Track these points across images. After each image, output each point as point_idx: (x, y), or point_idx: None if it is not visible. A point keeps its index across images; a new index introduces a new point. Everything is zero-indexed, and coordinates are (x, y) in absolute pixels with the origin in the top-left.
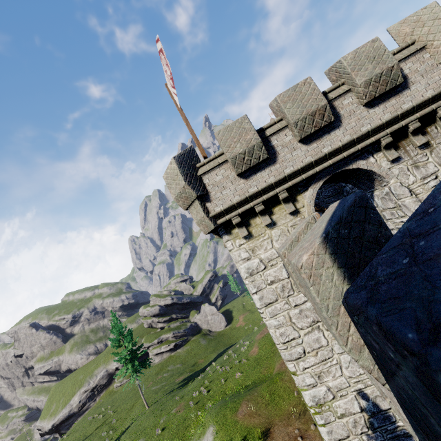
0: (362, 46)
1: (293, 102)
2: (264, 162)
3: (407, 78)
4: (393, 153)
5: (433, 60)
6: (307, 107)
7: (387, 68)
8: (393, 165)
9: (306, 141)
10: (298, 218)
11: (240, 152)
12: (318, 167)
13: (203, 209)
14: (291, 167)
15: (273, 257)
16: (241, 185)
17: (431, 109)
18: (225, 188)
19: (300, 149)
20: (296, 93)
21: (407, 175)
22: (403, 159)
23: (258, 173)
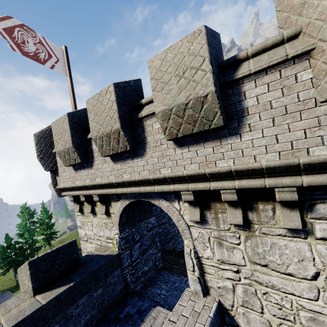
0: (176, 44)
1: (95, 113)
2: (86, 163)
3: (245, 115)
4: (196, 213)
5: (314, 89)
6: (103, 126)
7: (196, 97)
8: (195, 225)
9: (114, 158)
10: (109, 220)
11: (61, 150)
12: (119, 189)
13: (53, 180)
14: (100, 178)
15: (91, 237)
16: (72, 174)
17: (262, 185)
18: (65, 171)
19: (108, 164)
20: (98, 103)
21: (205, 245)
22: (209, 225)
23: (82, 171)
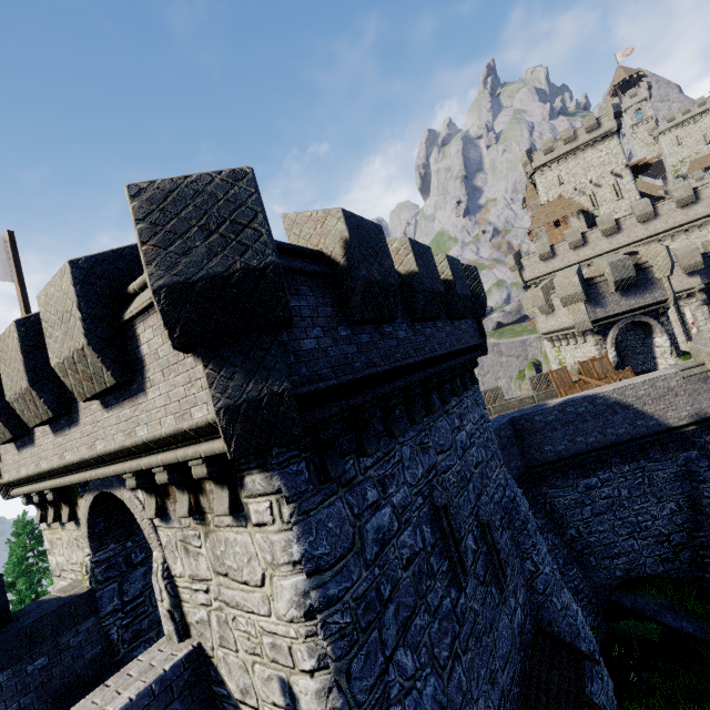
0: (52, 279)
1: (5, 363)
2: (27, 436)
3: (145, 365)
4: (152, 506)
5: None
6: (14, 383)
7: (77, 350)
8: (162, 525)
9: (53, 427)
10: (80, 532)
11: None
12: (68, 478)
13: None
14: (44, 461)
15: (64, 567)
16: (16, 456)
17: (176, 458)
18: (8, 452)
19: (49, 437)
20: (6, 348)
21: (175, 556)
22: (173, 522)
23: (25, 450)
